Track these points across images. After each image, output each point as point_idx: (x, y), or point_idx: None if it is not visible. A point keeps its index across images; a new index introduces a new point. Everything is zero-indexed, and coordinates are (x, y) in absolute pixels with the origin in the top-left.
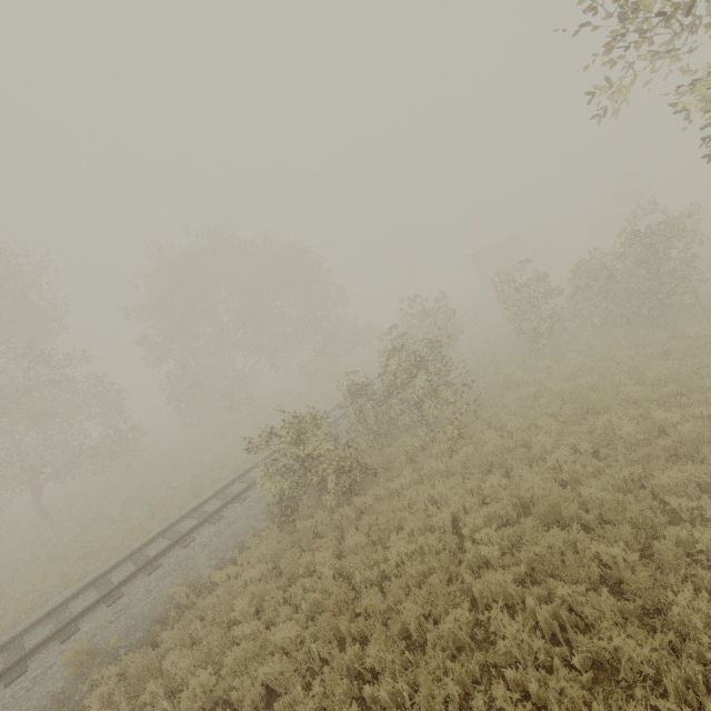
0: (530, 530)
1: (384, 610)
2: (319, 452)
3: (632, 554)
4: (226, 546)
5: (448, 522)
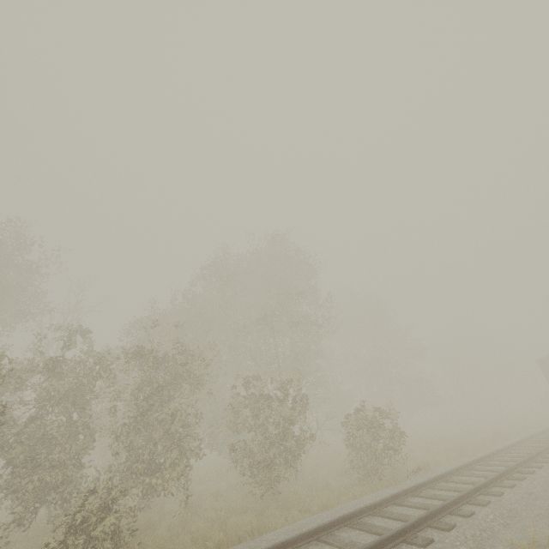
0: None
1: None
2: None
3: None
4: None
5: None
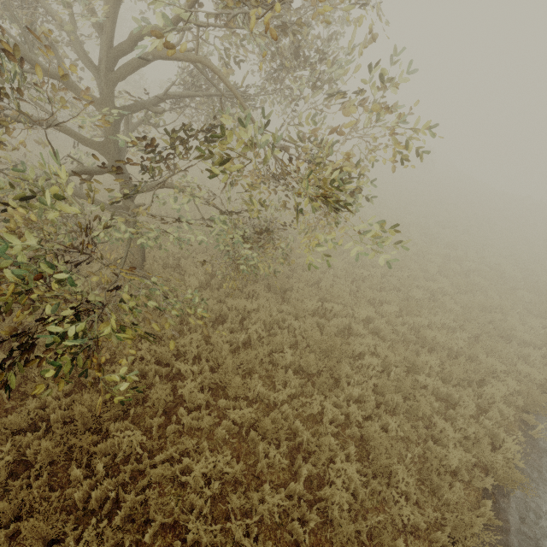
0: None
1: None
2: None
3: None
4: None
5: None
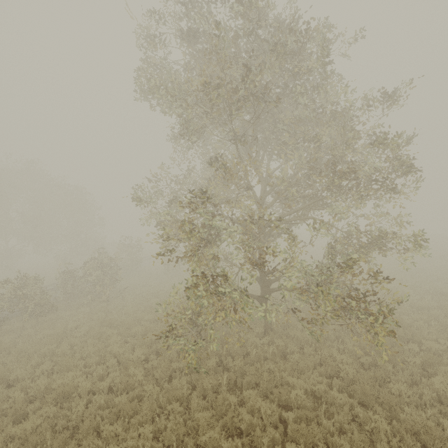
0: (96, 328)
1: (25, 352)
2: (31, 295)
3: (115, 332)
4: None
5: (73, 327)
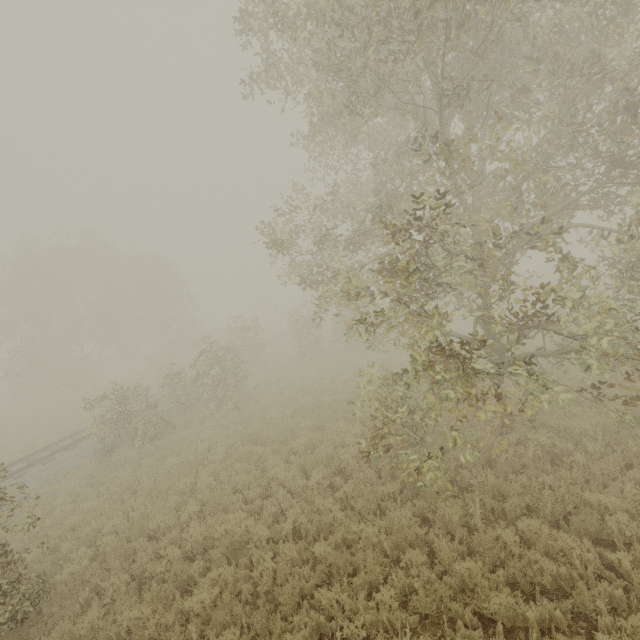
0: (239, 447)
1: (154, 489)
2: (138, 412)
3: (268, 450)
4: (53, 475)
5: (205, 449)
